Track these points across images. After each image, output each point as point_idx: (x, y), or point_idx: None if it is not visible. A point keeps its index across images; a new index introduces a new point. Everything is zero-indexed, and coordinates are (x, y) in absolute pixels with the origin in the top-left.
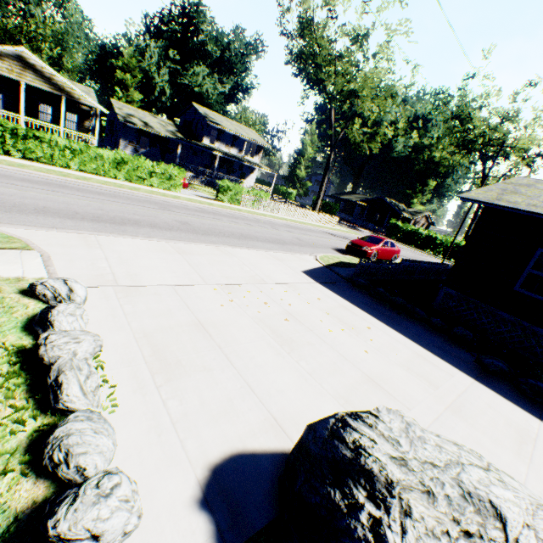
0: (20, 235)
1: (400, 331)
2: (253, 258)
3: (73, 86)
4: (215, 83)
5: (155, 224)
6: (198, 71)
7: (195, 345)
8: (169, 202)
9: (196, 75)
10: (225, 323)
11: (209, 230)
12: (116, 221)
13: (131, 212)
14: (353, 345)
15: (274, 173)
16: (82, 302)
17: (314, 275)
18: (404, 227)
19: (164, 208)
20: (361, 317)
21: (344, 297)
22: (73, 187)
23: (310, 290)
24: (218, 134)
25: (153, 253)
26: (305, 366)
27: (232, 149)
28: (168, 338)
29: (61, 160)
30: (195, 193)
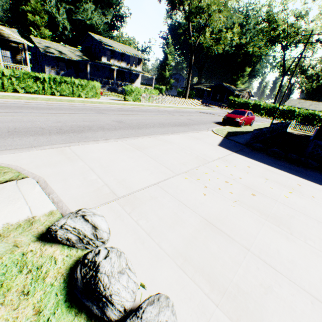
0: (7, 162)
1: (315, 181)
2: (183, 141)
3: (1, 27)
4: (100, 16)
5: (102, 127)
6: (87, 8)
7: (229, 255)
8: (98, 107)
9: (85, 11)
10: (223, 215)
11: (139, 124)
12: (75, 129)
13: (80, 120)
14: (311, 207)
15: (153, 76)
16: (109, 236)
17: (226, 146)
18: (239, 101)
19: (98, 112)
20: (285, 176)
21: (258, 161)
22: (27, 106)
23: (237, 160)
24: (111, 53)
25: (120, 154)
26: (316, 246)
27: (122, 63)
28: (203, 253)
29: (10, 87)
30: (109, 98)
